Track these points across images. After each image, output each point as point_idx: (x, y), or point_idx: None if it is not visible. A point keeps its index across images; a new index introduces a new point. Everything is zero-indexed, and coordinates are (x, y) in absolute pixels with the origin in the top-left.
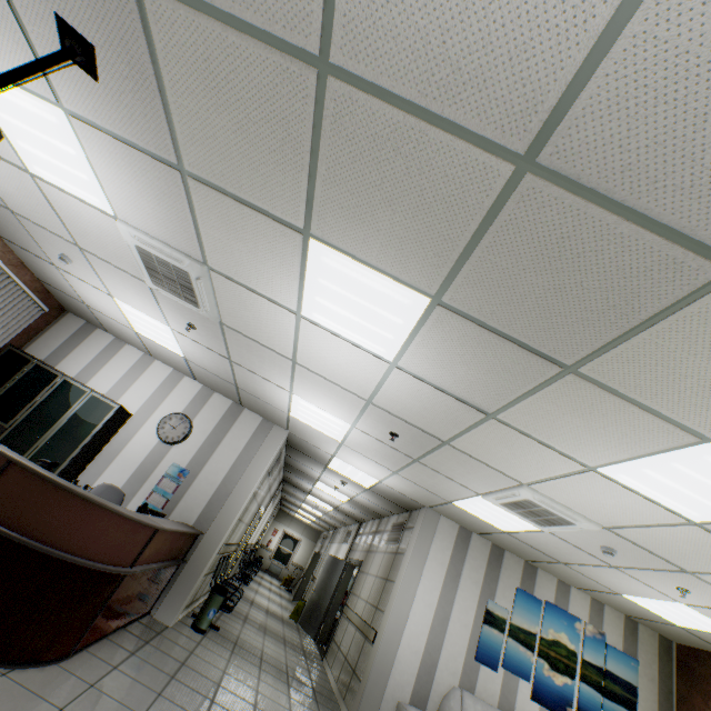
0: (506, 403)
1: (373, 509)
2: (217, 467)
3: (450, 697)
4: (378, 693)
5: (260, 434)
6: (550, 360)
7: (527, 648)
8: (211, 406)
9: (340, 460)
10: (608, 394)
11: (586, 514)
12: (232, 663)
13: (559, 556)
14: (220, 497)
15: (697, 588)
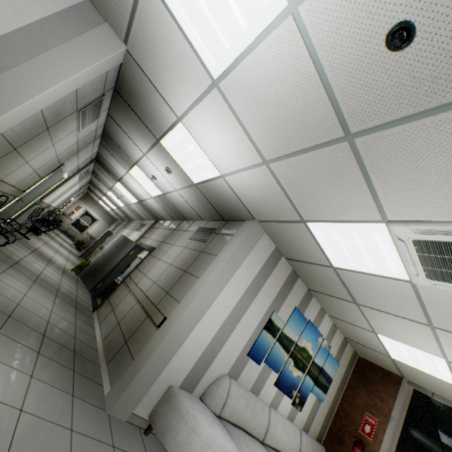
0: None
1: (182, 210)
2: None
3: (220, 384)
4: (151, 378)
5: (75, 21)
6: None
7: (285, 351)
8: None
9: (186, 130)
10: None
11: None
12: None
13: (367, 300)
14: None
15: None
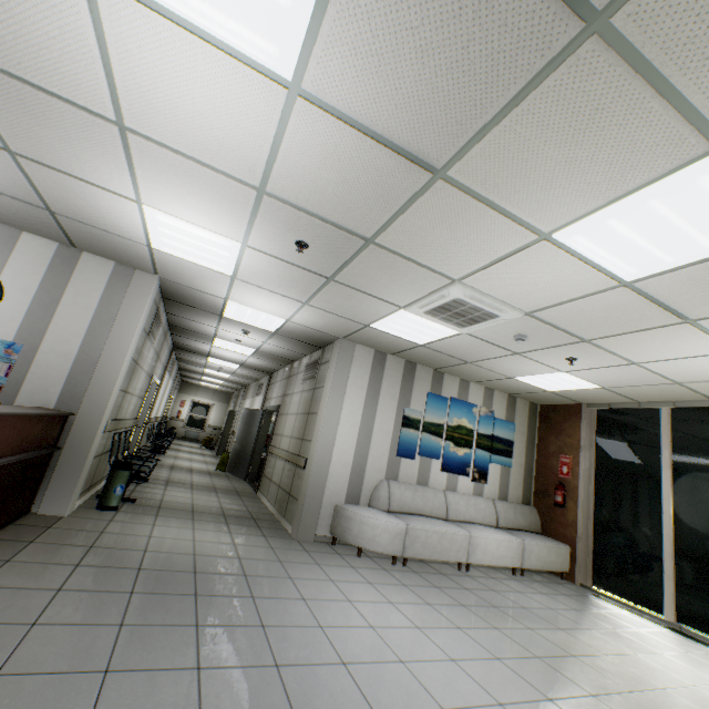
0: (467, 141)
1: (283, 356)
2: (65, 334)
3: (379, 488)
4: (316, 505)
5: (118, 285)
6: (570, 5)
7: (437, 436)
8: (24, 252)
9: (236, 304)
10: (631, 78)
11: (513, 303)
12: (159, 526)
13: (469, 356)
14: (84, 369)
15: (585, 354)
